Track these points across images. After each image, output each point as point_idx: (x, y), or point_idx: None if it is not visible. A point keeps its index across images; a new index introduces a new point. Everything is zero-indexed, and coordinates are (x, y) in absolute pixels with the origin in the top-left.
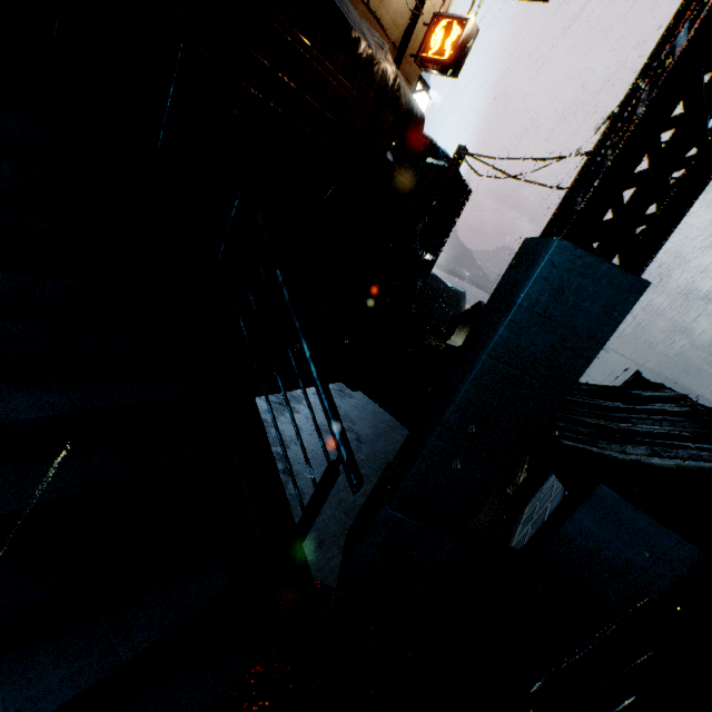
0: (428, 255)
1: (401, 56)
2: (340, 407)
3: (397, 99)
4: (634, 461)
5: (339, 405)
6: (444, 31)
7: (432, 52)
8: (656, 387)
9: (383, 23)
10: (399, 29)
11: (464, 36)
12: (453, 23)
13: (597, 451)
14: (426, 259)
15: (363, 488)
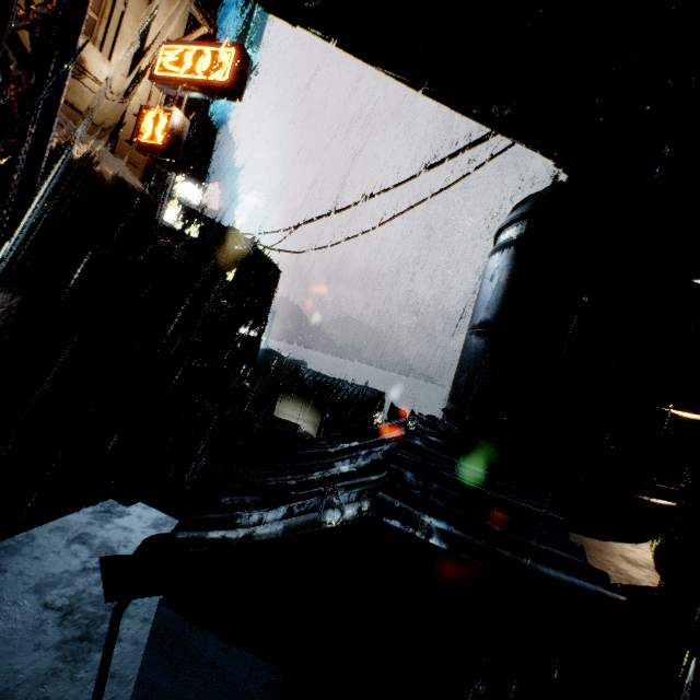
0: (253, 331)
1: (115, 140)
2: (97, 536)
3: (95, 174)
4: (246, 537)
5: (96, 533)
6: (153, 120)
7: (145, 138)
8: (409, 414)
9: (80, 109)
10: (107, 117)
11: (172, 124)
12: (160, 114)
13: (212, 535)
14: (252, 336)
15: (93, 660)
